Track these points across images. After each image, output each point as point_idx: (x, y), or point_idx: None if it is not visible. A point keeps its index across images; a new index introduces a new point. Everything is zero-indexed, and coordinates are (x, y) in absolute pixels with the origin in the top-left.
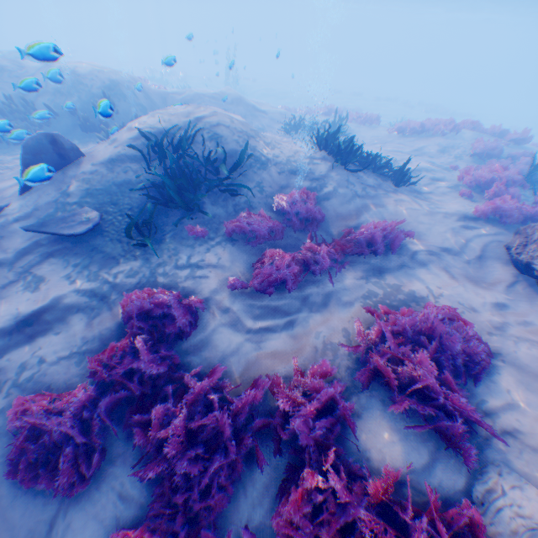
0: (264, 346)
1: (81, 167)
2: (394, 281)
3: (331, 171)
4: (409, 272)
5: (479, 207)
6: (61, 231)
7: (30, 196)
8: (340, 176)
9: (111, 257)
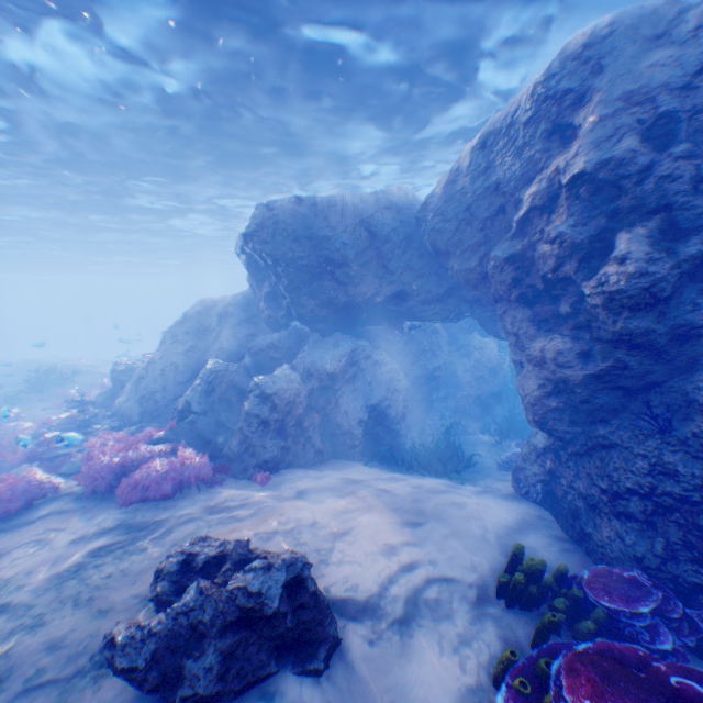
0: None
1: None
2: None
3: None
4: None
5: None
6: None
7: None
8: None
9: None
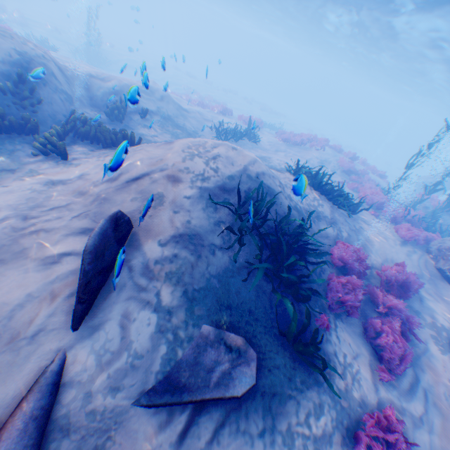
0: (437, 431)
1: (146, 252)
2: (429, 318)
3: (333, 211)
4: (427, 306)
5: (406, 234)
6: (225, 393)
7: (100, 329)
8: (340, 216)
9: (286, 398)
